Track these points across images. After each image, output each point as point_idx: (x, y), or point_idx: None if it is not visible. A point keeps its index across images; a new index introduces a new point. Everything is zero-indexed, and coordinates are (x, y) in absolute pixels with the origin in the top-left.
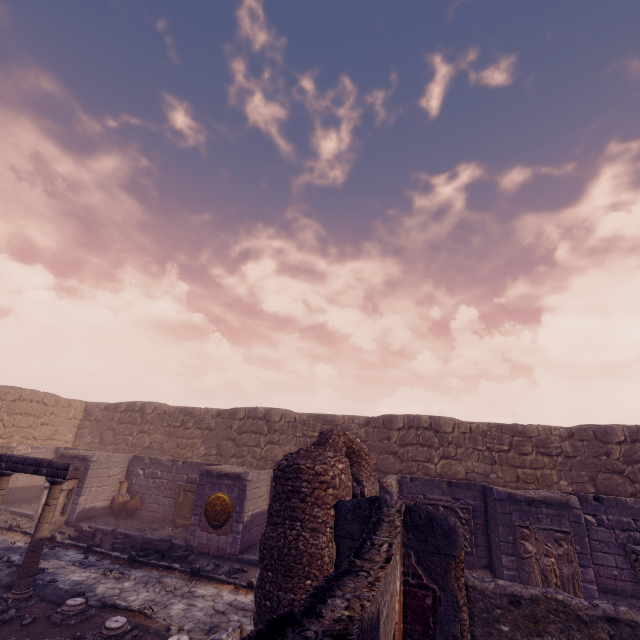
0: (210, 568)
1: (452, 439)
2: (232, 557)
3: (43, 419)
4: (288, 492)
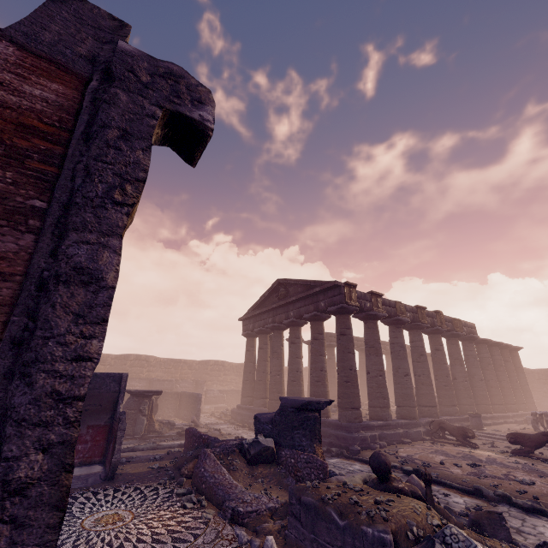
0: None
1: None
2: None
3: None
4: None
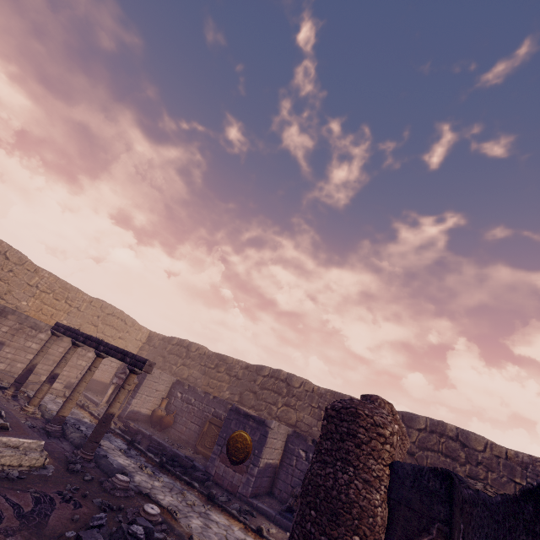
0: (223, 499)
1: (482, 459)
2: (242, 497)
3: (121, 334)
4: (342, 433)
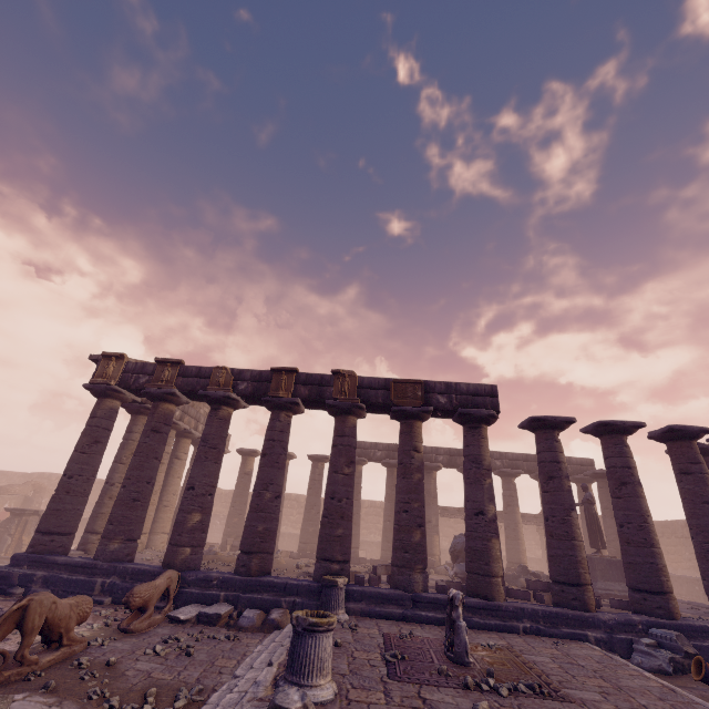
0: None
1: None
2: None
3: None
4: None
